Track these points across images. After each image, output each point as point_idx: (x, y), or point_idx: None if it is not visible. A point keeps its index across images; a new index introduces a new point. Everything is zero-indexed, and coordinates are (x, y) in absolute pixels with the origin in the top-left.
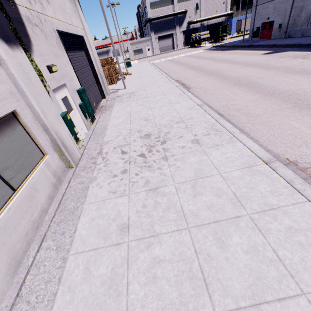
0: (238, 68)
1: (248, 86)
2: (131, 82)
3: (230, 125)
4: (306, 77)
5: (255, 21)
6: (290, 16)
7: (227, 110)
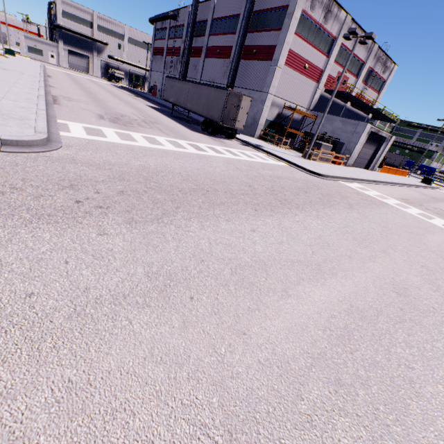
0: (97, 88)
1: (82, 87)
2: (4, 60)
3: (43, 78)
4: (111, 95)
5: (151, 81)
6: (163, 86)
7: (54, 83)
